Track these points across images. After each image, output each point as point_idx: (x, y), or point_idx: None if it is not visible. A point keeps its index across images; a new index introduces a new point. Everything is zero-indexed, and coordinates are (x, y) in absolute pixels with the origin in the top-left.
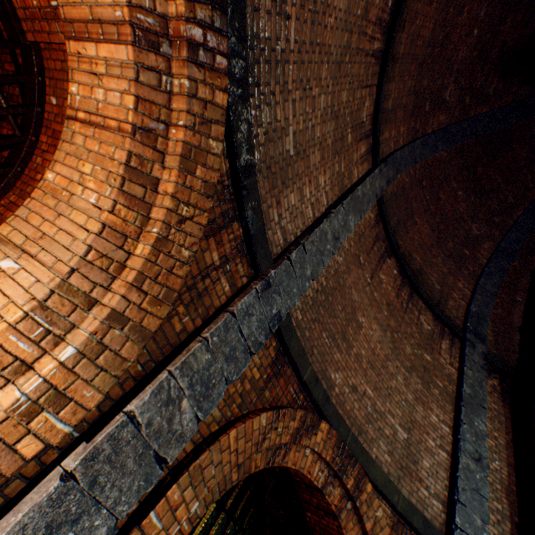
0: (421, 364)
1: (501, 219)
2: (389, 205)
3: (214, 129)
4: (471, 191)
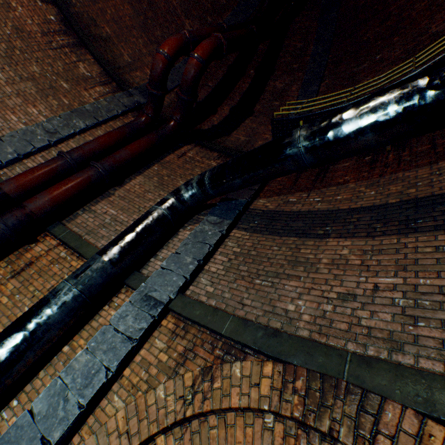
0: (50, 85)
1: (214, 19)
2: None
3: None
4: None
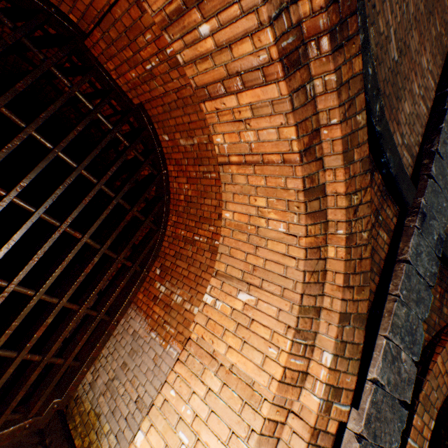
0: None
1: None
2: None
3: (356, 102)
4: None
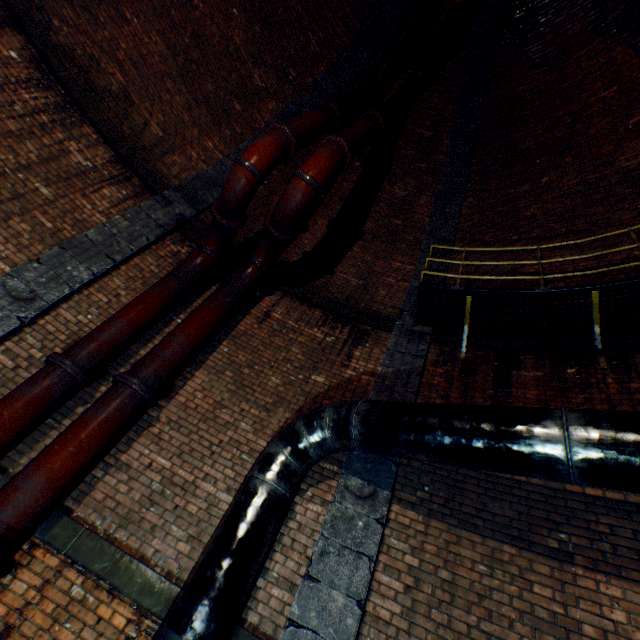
0: (14, 191)
1: (300, 74)
2: None
3: None
4: (256, 17)
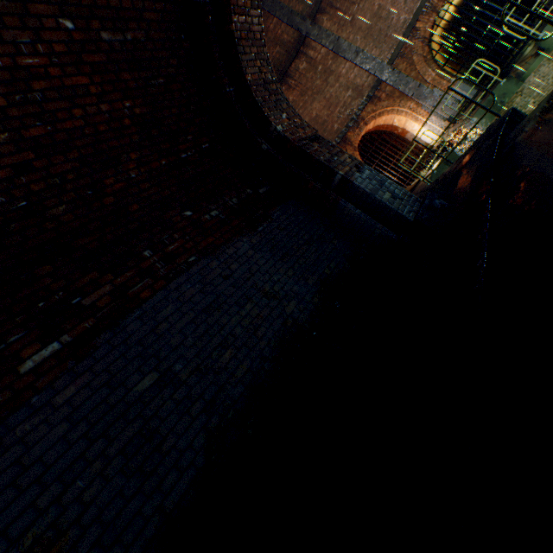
0: None
1: None
2: (306, 2)
3: (367, 112)
4: None
